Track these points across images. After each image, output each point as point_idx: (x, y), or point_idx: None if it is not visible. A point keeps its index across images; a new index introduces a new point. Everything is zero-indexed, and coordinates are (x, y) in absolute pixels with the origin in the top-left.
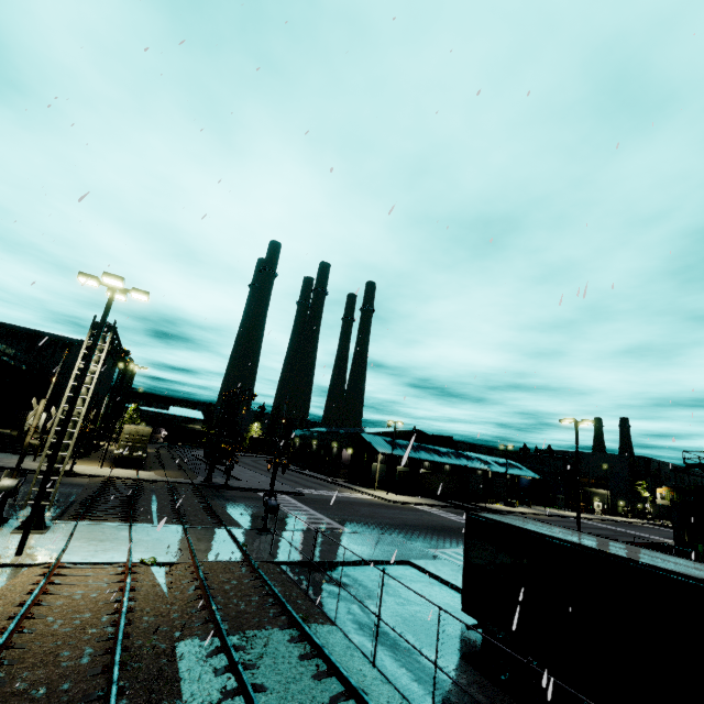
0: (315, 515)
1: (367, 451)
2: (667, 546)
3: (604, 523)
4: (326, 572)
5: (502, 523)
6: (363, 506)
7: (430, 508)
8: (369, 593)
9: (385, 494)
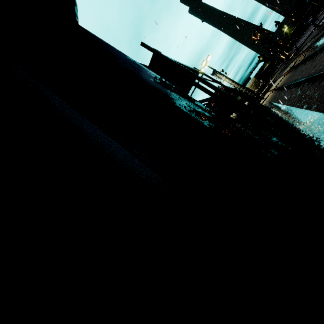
0: None
1: None
2: None
3: None
4: None
5: None
6: None
7: None
8: None
9: None
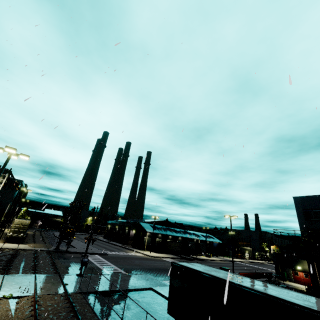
0: (110, 265)
1: (142, 231)
2: (269, 273)
3: (249, 263)
4: (108, 296)
5: (185, 266)
6: (136, 259)
7: (170, 259)
8: (127, 307)
9: (149, 253)
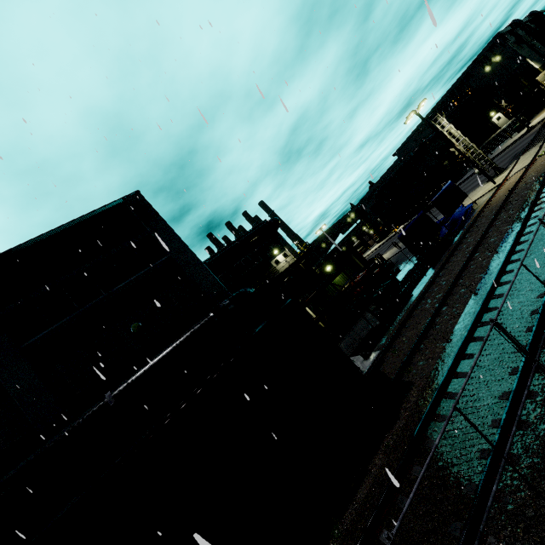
0: None
1: None
2: None
3: None
4: None
5: None
6: None
7: None
8: None
9: None
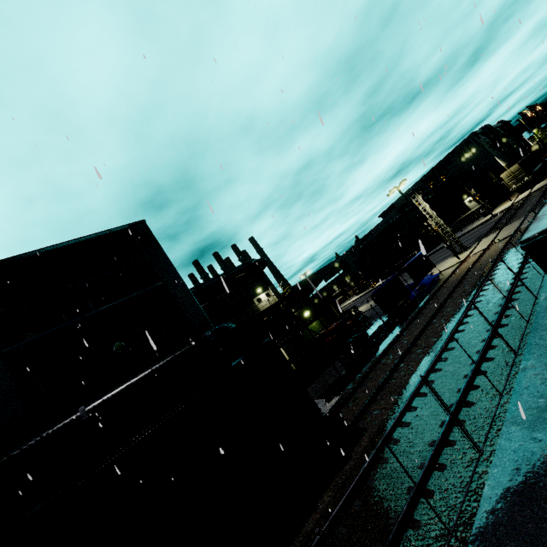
0: None
1: None
2: None
3: None
4: None
5: None
6: None
7: None
8: None
9: None
